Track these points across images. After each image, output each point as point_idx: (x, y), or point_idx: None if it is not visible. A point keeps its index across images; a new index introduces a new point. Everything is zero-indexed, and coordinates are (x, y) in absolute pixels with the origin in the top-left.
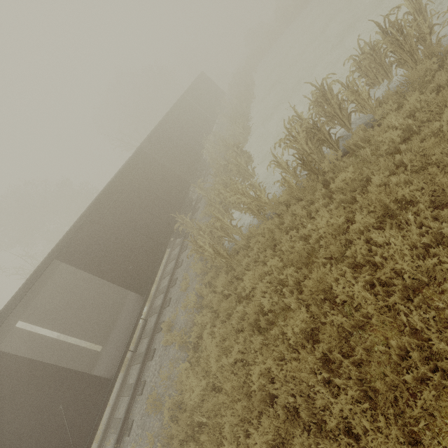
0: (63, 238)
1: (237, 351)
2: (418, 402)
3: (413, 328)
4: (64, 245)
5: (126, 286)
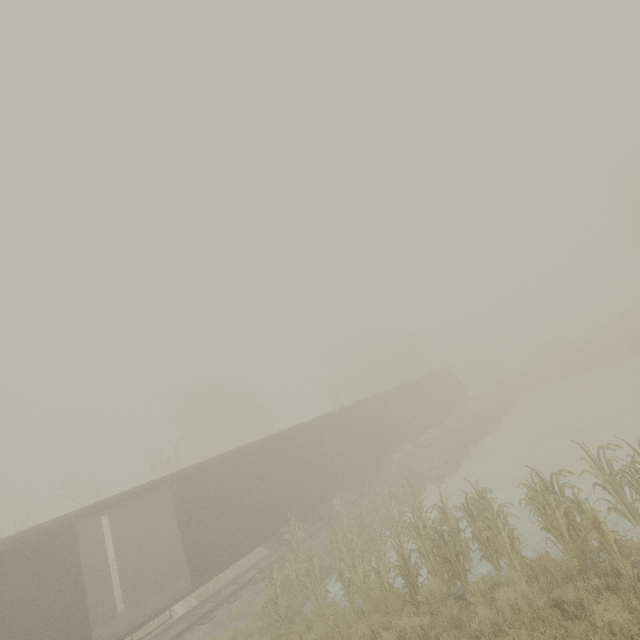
0: (189, 469)
1: None
2: None
3: None
4: (183, 476)
5: (189, 558)
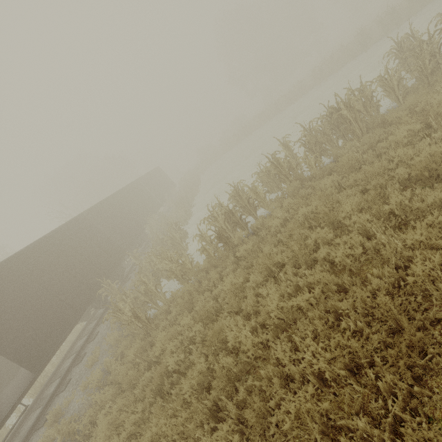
0: None
1: (132, 424)
2: (273, 420)
3: (281, 363)
4: None
5: (14, 358)
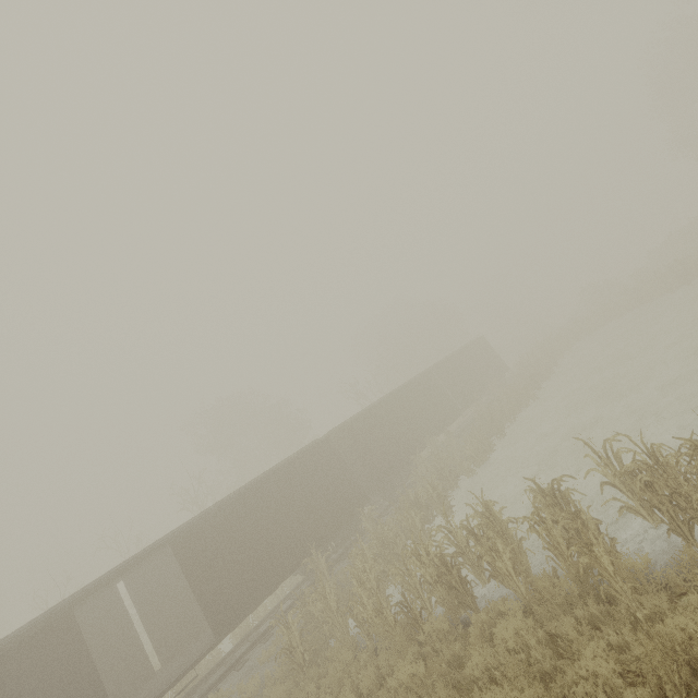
0: (191, 522)
1: None
2: None
3: None
4: (184, 533)
5: (207, 613)
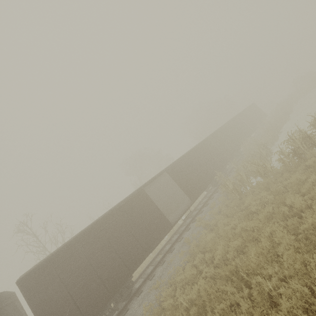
0: (169, 165)
1: (233, 224)
2: (301, 226)
3: None
4: (170, 167)
5: (186, 193)
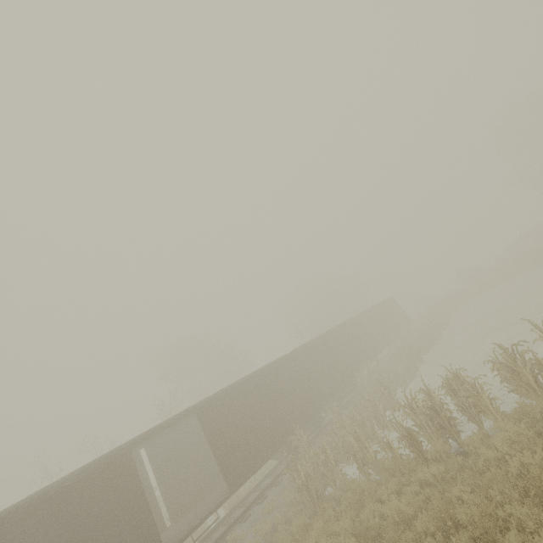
0: (207, 399)
1: None
2: None
3: None
4: (205, 405)
5: (222, 469)
